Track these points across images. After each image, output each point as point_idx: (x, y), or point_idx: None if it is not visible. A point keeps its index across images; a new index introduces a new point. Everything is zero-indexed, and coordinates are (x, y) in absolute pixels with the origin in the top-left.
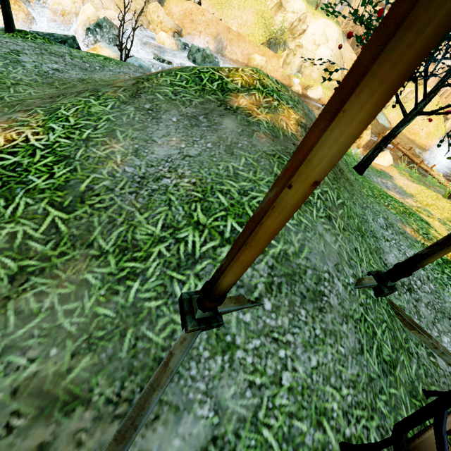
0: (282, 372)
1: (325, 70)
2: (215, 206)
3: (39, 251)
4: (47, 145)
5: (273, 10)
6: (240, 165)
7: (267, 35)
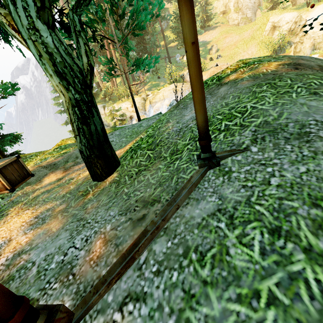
0: (270, 178)
1: (303, 27)
2: (215, 121)
3: (144, 164)
4: (146, 135)
5: (270, 34)
6: (229, 100)
7: (271, 49)
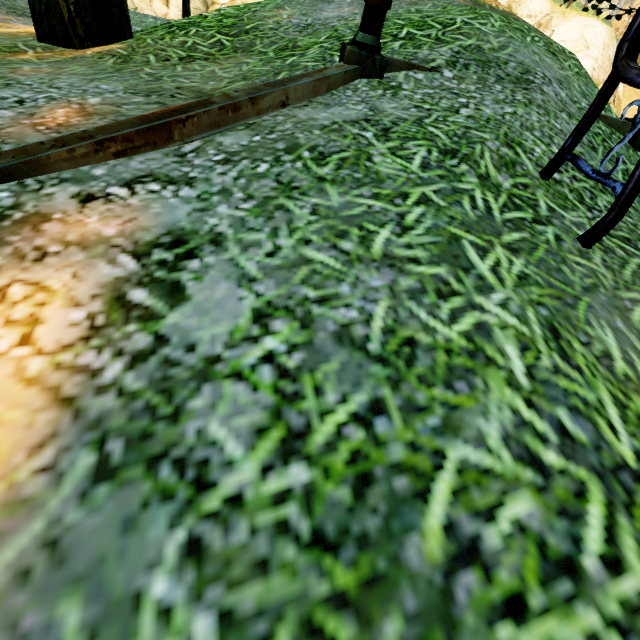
0: (460, 108)
1: None
2: (390, 25)
3: (205, 51)
4: (218, 14)
5: None
6: (425, 7)
7: None
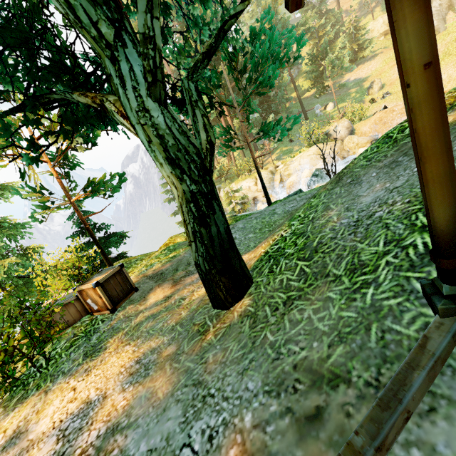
0: None
1: None
2: None
3: (296, 286)
4: (291, 233)
5: None
6: None
7: None
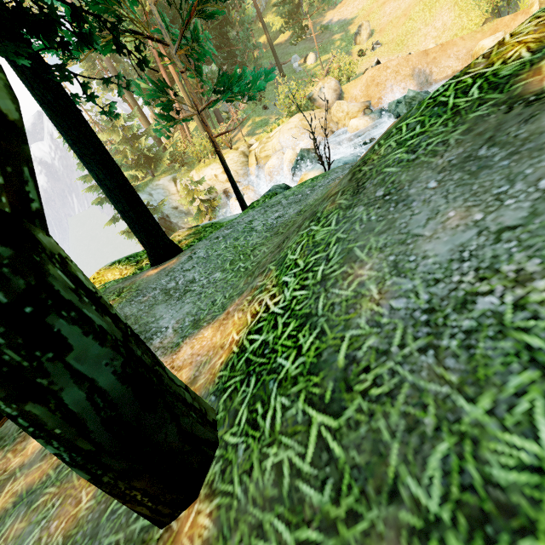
0: None
1: None
2: None
3: (315, 505)
4: (285, 307)
5: None
6: None
7: (485, 8)
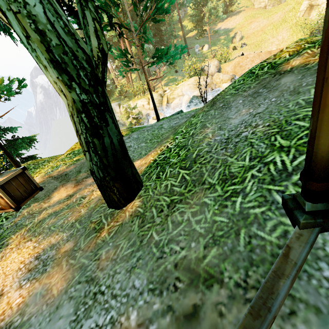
0: None
1: None
2: (295, 130)
3: (178, 191)
4: (175, 145)
5: (305, 15)
6: (311, 95)
7: (307, 32)
